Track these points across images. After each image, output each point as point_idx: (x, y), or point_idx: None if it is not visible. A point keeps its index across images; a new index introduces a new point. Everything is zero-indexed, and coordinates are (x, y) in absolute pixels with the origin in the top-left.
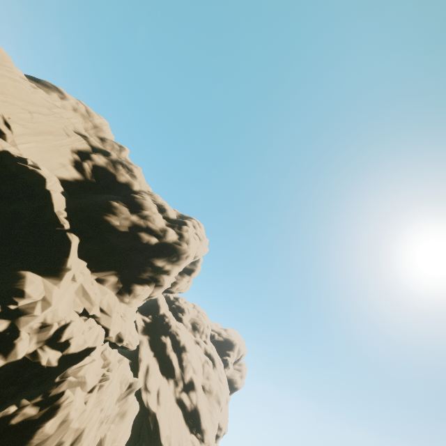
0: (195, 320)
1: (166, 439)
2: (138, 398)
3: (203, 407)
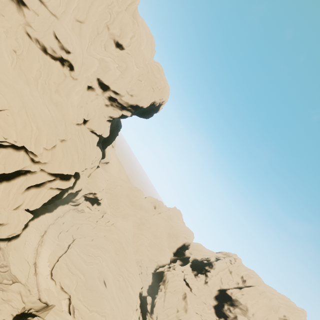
0: None
1: None
2: None
3: None
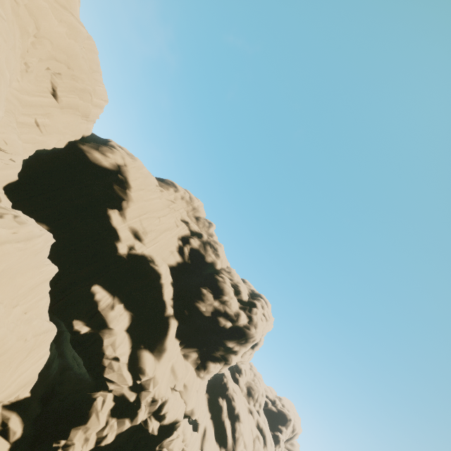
0: (251, 384)
1: None
2: None
3: None
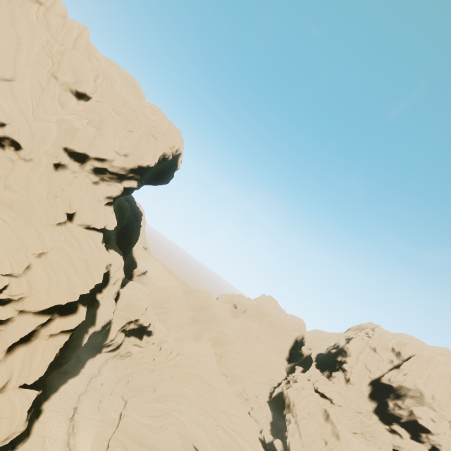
0: None
1: None
2: None
3: None
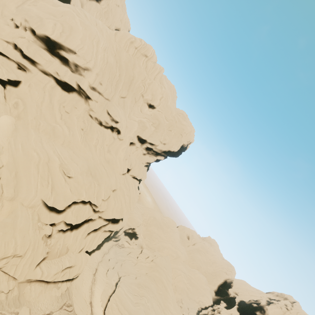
0: None
1: None
2: None
3: None
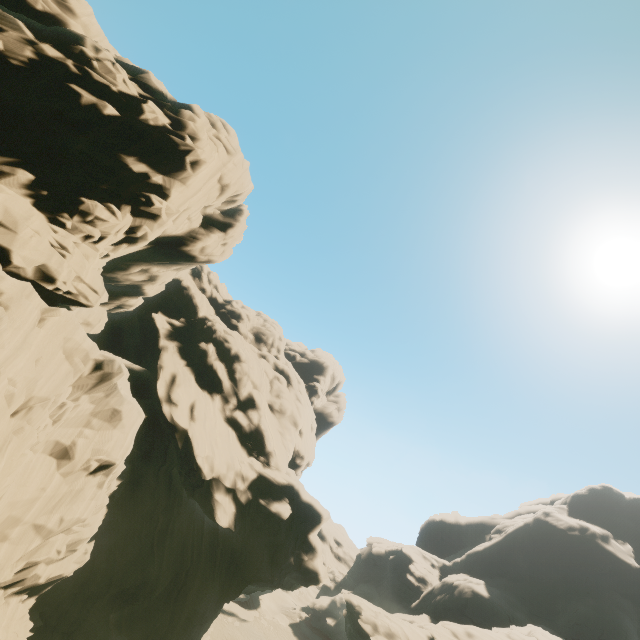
0: (259, 329)
1: (206, 460)
2: (159, 414)
3: (270, 428)
